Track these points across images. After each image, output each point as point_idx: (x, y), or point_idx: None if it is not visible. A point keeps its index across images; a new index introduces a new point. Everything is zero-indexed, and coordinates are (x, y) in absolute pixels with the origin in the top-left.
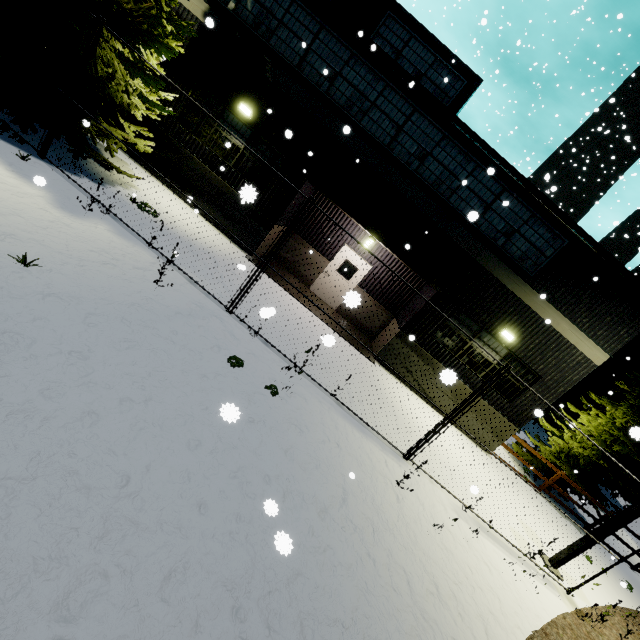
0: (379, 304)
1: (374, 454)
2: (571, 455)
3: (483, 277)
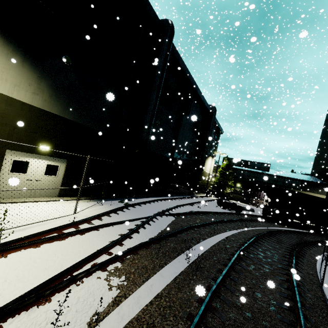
0: None
1: None
2: None
3: None
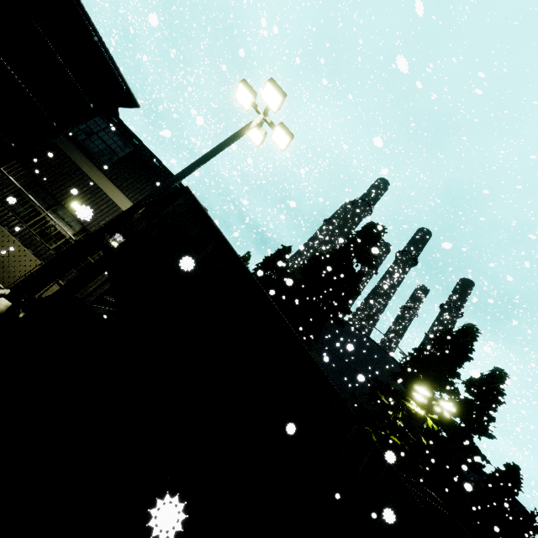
0: None
1: None
2: None
3: (61, 157)
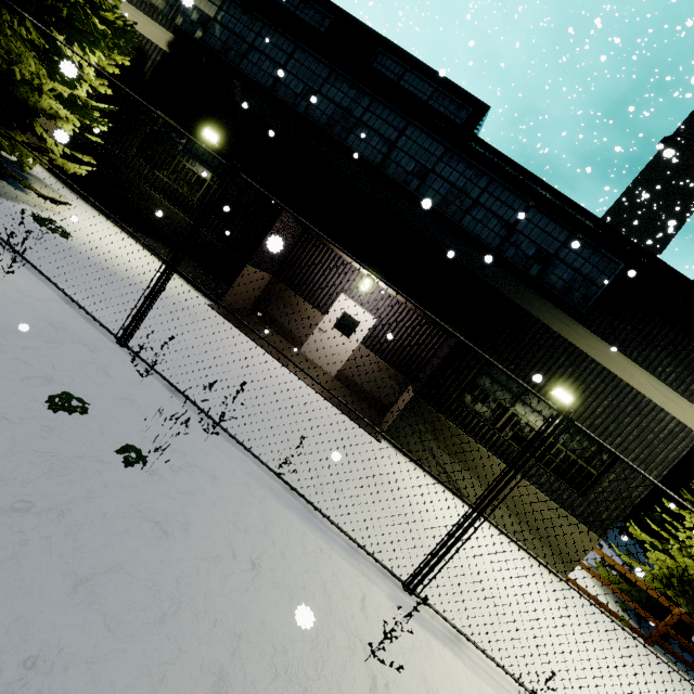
0: (389, 366)
1: (339, 584)
2: (687, 580)
3: (517, 317)
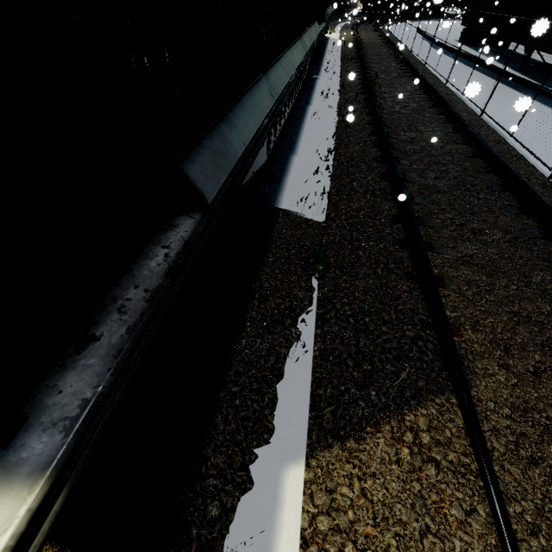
0: None
1: None
2: None
3: None
